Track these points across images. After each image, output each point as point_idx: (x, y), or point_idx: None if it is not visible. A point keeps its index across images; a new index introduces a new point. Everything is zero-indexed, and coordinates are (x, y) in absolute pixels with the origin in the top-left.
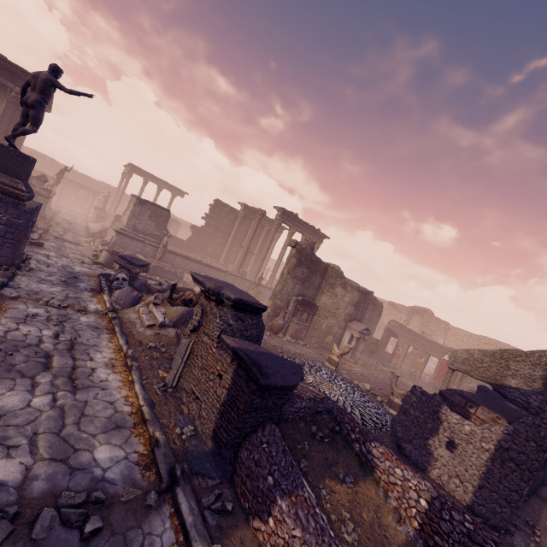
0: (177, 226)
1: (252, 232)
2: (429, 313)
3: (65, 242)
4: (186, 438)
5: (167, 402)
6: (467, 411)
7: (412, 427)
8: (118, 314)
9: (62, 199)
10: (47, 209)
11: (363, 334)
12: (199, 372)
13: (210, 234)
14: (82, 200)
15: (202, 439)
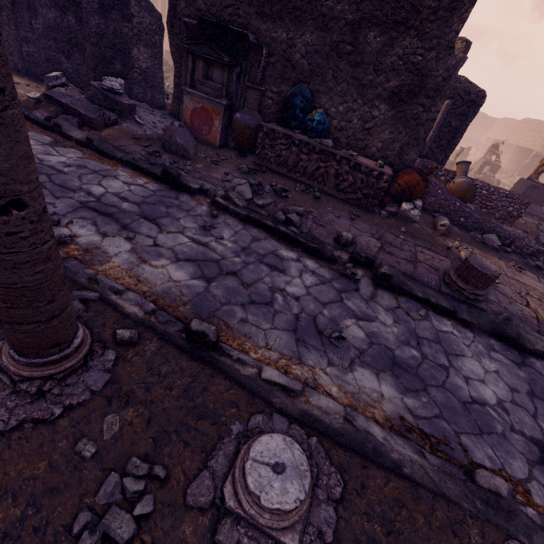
0: None
1: None
2: None
3: None
4: None
5: None
6: None
7: None
8: None
9: None
10: None
11: None
12: None
13: None
14: None
15: None
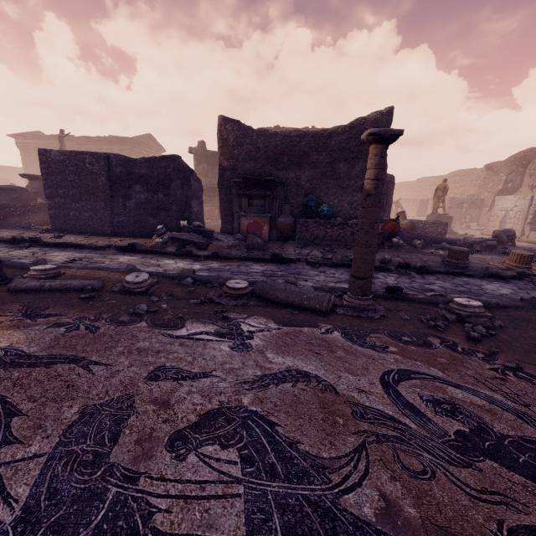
0: None
1: None
2: None
3: None
4: None
5: None
6: None
7: None
8: None
9: None
10: None
11: None
12: None
13: None
14: None
15: None
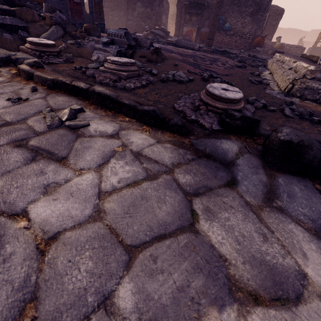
0: None
1: None
2: None
3: None
4: None
5: None
6: None
7: None
8: None
9: None
10: None
11: None
12: None
13: None
14: None
15: None
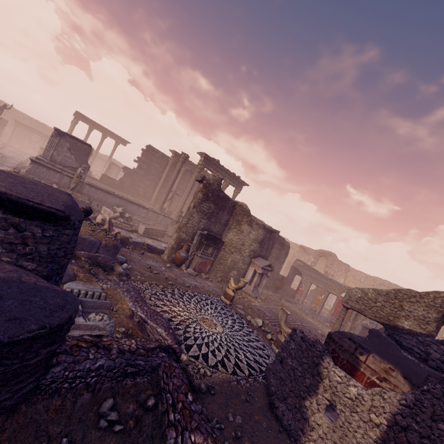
0: (118, 171)
1: (175, 174)
2: (333, 256)
3: None
4: None
5: None
6: (357, 358)
7: (288, 381)
8: None
9: (16, 141)
10: None
11: (266, 270)
12: None
13: (142, 176)
14: (35, 143)
15: None
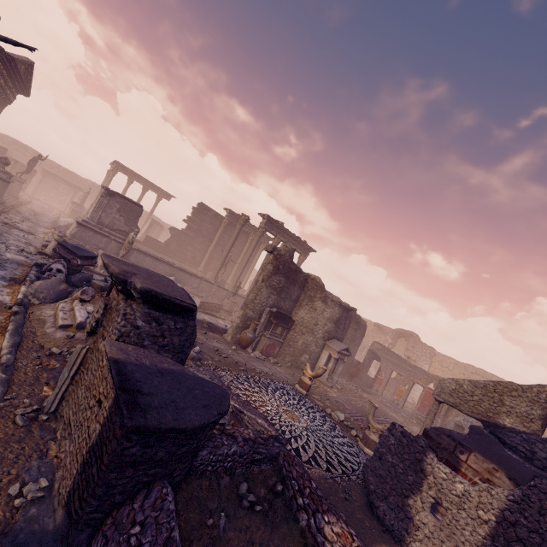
0: (159, 229)
1: (233, 238)
2: (415, 337)
3: (14, 229)
4: (21, 505)
5: (27, 436)
6: (457, 457)
7: (388, 479)
8: (29, 309)
9: (41, 193)
10: (13, 198)
11: (342, 355)
12: (84, 393)
13: (191, 238)
14: (63, 195)
15: (53, 506)
